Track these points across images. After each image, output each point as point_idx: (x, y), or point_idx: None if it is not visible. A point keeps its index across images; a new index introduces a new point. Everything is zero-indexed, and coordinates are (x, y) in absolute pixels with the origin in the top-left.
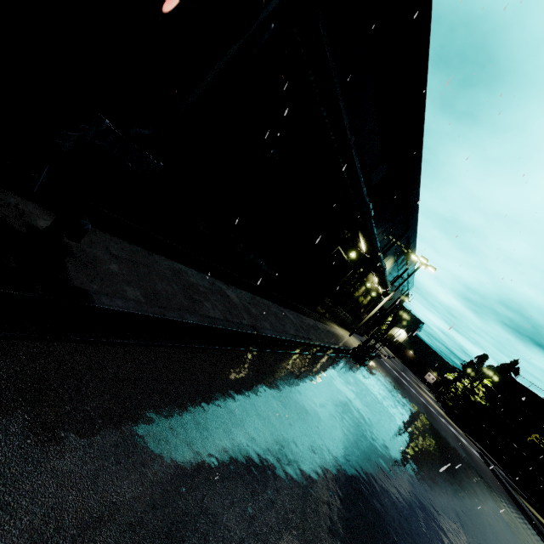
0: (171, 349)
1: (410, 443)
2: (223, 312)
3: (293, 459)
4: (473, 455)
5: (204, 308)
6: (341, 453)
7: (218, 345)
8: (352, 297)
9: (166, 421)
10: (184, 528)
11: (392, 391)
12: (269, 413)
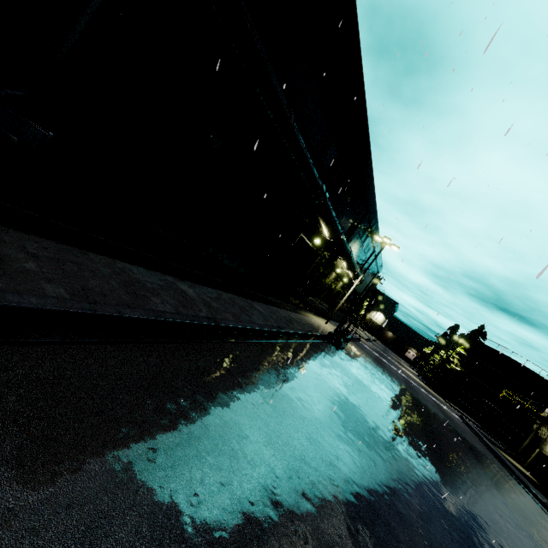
0: (107, 346)
1: (389, 414)
2: (175, 306)
3: (255, 440)
4: (454, 418)
5: (150, 303)
6: (312, 430)
7: (168, 338)
8: (324, 284)
9: (93, 417)
10: (109, 523)
11: (371, 370)
12: (228, 399)
